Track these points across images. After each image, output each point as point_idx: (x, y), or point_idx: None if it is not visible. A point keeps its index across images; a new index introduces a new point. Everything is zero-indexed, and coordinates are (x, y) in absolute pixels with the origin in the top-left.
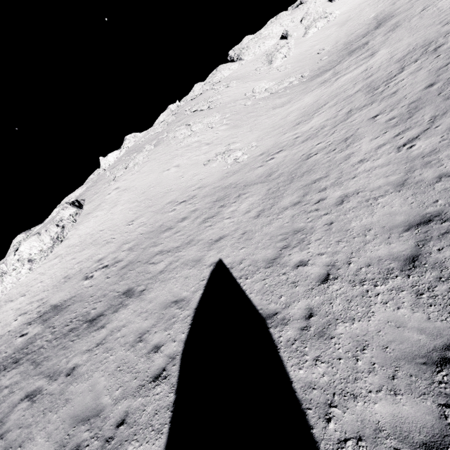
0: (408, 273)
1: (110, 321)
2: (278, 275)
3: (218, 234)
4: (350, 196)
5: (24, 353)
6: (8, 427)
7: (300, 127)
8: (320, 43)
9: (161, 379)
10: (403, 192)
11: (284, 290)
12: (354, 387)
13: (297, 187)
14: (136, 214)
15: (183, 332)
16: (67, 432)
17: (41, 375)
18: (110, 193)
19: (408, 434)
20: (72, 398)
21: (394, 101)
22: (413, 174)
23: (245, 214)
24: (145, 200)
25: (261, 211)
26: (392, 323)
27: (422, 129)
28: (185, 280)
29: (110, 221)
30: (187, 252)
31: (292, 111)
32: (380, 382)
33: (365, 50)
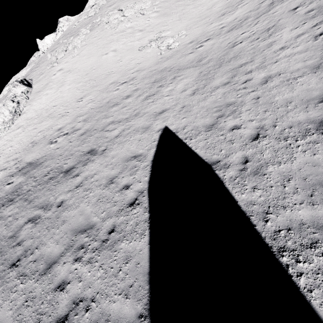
0: (322, 131)
1: (82, 171)
2: (217, 136)
3: (160, 108)
4: (273, 77)
5: (16, 195)
6: (21, 239)
7: (225, 18)
8: None
9: (135, 205)
10: (319, 73)
11: (223, 146)
12: (283, 202)
13: (225, 70)
14: (84, 93)
15: (146, 176)
16: (71, 239)
17: (36, 207)
18: (55, 74)
19: (322, 225)
20: (68, 219)
21: None
22: None
23: (182, 93)
24: (89, 81)
25: (196, 90)
26: (310, 164)
27: None
28: (139, 142)
29: (61, 99)
30: (136, 122)
31: (217, 2)
32: (302, 198)
33: None
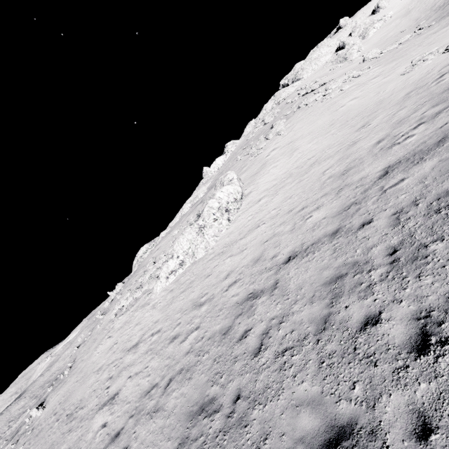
0: None
1: None
2: None
3: None
4: None
5: None
6: None
7: None
8: (391, 31)
9: None
10: None
11: None
12: None
13: None
14: (358, 125)
15: None
16: None
17: None
18: (269, 154)
19: None
20: None
21: None
22: None
23: None
24: (349, 121)
25: None
26: None
27: None
28: None
29: (313, 151)
30: None
31: None
32: None
33: None
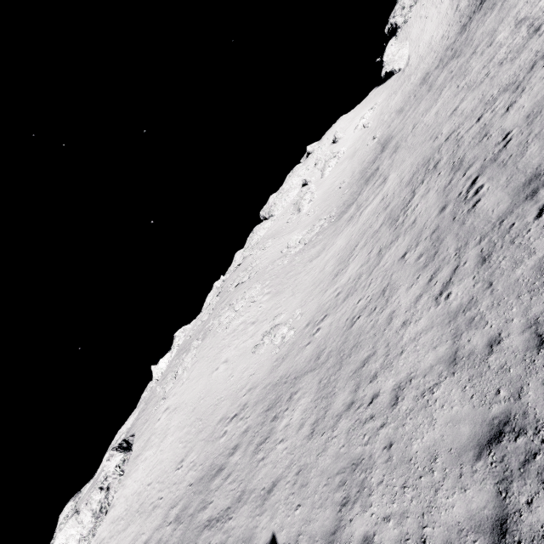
0: None
1: None
2: None
3: (271, 476)
4: (403, 387)
5: None
6: None
7: (339, 279)
8: (338, 178)
9: None
10: (458, 375)
11: None
12: None
13: (347, 375)
14: (186, 448)
15: None
16: None
17: None
18: (160, 418)
19: None
20: None
21: (416, 233)
22: (461, 341)
23: (299, 432)
24: (195, 422)
25: (315, 424)
26: None
27: (451, 267)
28: None
29: (159, 466)
30: (237, 520)
31: (328, 260)
32: None
33: (377, 177)
